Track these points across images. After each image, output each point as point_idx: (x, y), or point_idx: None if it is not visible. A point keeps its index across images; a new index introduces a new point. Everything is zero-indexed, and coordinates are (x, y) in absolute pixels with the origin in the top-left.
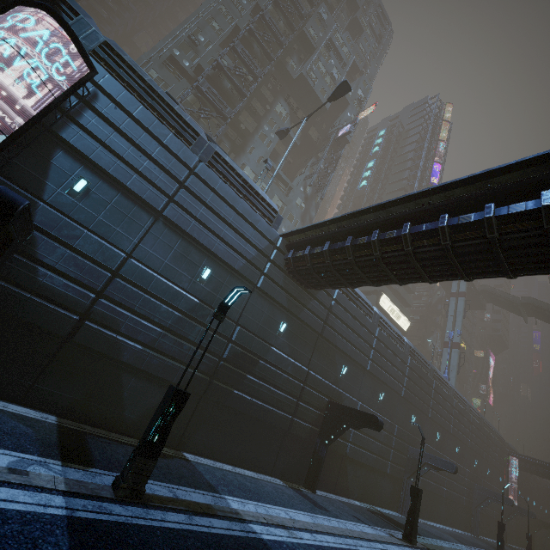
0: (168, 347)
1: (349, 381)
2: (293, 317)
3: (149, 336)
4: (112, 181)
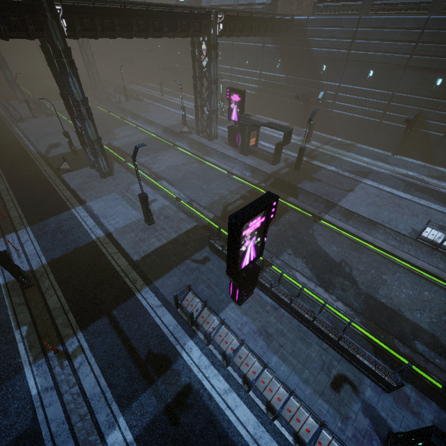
0: (246, 88)
1: (330, 73)
2: (283, 55)
3: (241, 86)
4: (223, 49)
